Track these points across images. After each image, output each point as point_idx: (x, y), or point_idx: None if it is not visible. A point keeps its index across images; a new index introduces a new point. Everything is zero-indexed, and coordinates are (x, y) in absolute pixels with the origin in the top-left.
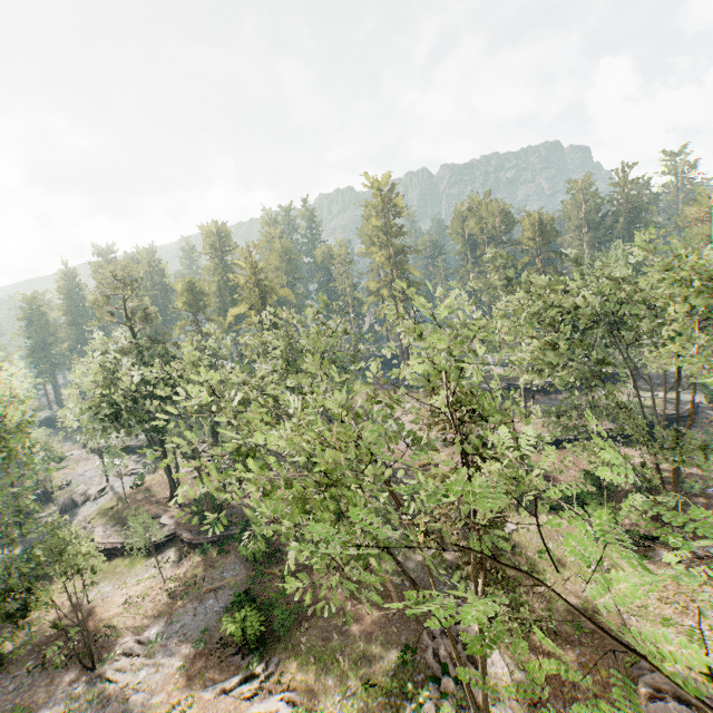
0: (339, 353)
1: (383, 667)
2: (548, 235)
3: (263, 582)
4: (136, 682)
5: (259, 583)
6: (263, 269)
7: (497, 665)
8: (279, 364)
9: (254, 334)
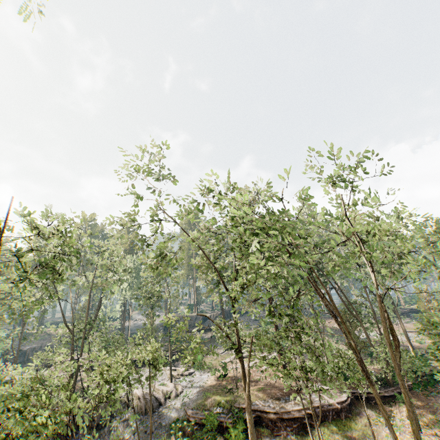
0: None
1: None
2: None
3: None
4: None
5: None
6: None
7: None
8: None
9: None
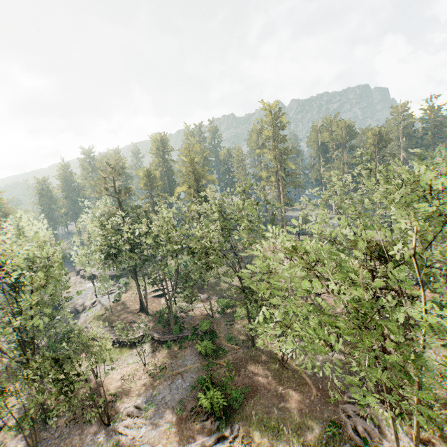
0: (257, 217)
1: (317, 436)
2: (385, 142)
3: (213, 369)
4: (140, 436)
5: (210, 370)
6: (197, 162)
7: (403, 440)
8: (222, 224)
9: (191, 205)
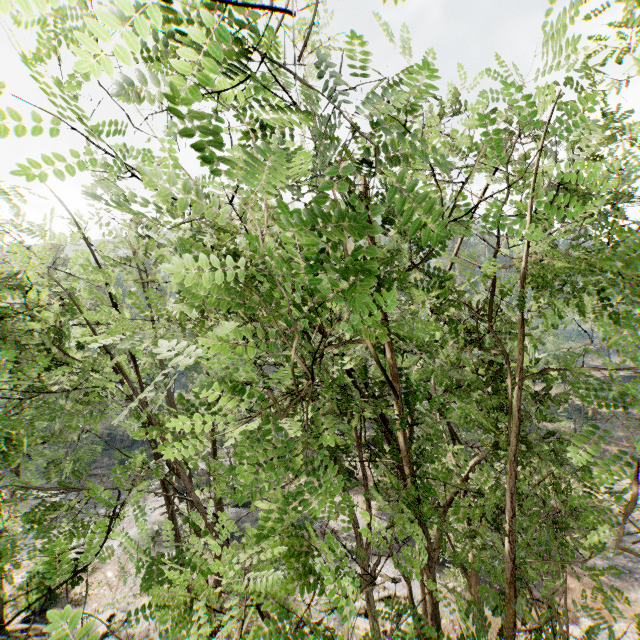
0: None
1: None
2: None
3: None
4: None
5: None
6: None
7: None
8: None
9: None
